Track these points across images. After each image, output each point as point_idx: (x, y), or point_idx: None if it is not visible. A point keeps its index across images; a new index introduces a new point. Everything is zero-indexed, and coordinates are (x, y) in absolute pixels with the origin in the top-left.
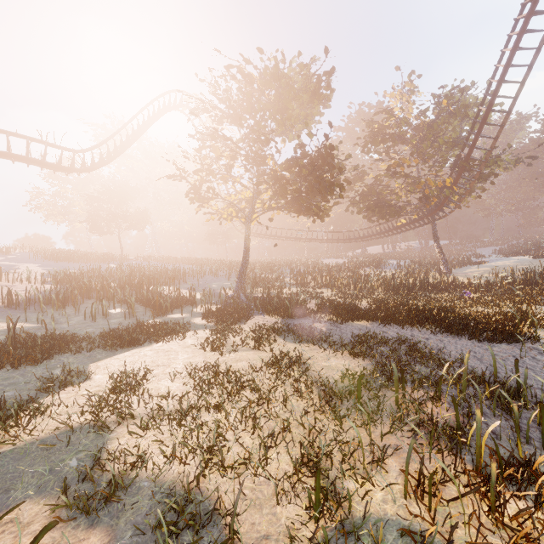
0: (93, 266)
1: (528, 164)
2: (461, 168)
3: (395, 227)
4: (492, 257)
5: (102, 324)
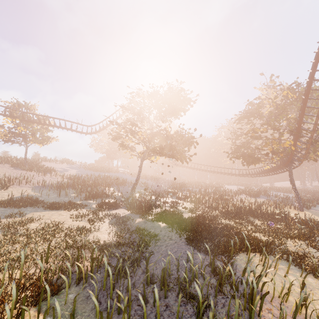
0: (98, 173)
1: None
2: (296, 135)
3: (269, 170)
4: None
5: (60, 199)
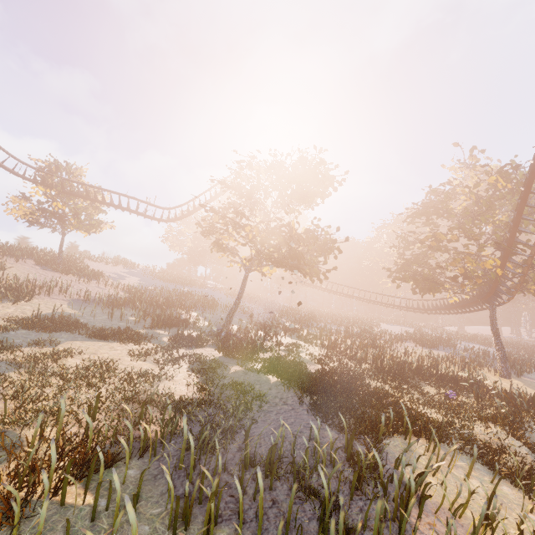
0: (172, 287)
1: None
2: (506, 250)
3: (457, 304)
4: None
5: (112, 323)
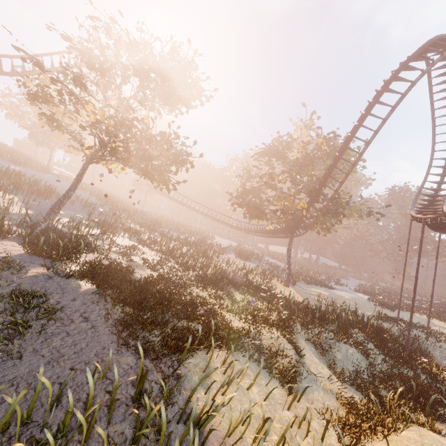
0: None
1: (377, 218)
2: (313, 198)
3: (270, 231)
4: (346, 288)
5: None
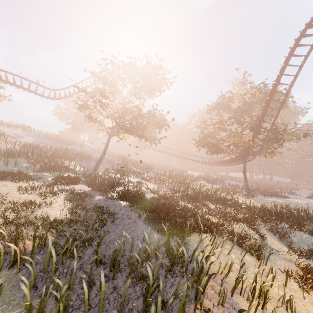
0: (60, 145)
1: None
2: (255, 132)
3: (227, 160)
4: (300, 196)
5: (8, 168)
